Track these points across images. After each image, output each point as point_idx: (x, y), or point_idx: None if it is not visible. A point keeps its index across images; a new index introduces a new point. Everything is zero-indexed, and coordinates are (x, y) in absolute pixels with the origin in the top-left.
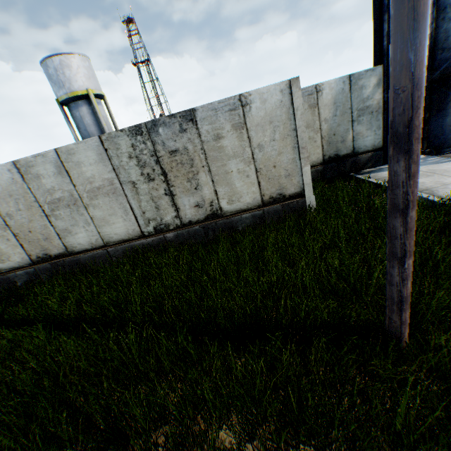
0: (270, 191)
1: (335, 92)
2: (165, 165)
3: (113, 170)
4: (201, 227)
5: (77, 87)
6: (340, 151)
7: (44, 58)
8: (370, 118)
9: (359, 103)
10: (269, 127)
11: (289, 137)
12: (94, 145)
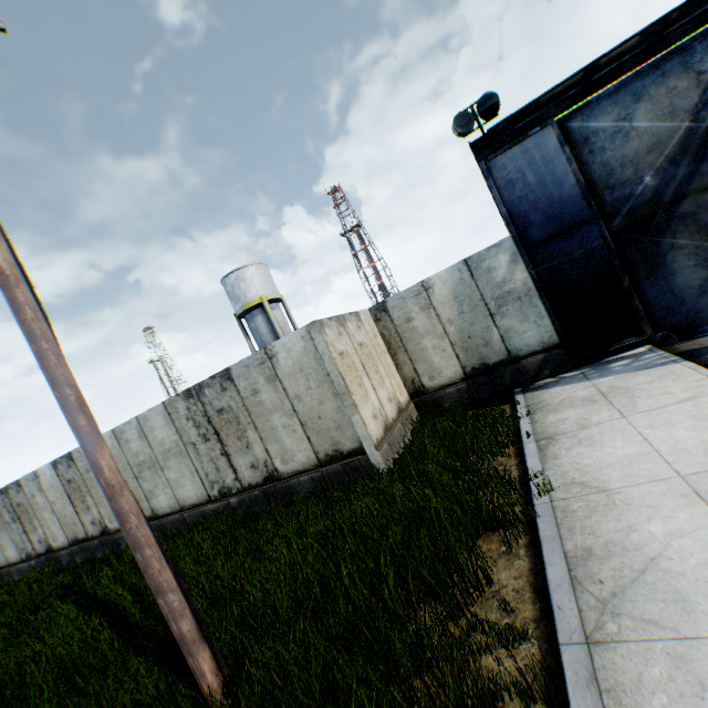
0: (324, 447)
1: (451, 284)
2: (216, 424)
3: (177, 432)
4: (261, 492)
5: (251, 297)
6: (488, 358)
7: (223, 278)
8: (520, 306)
9: (494, 290)
10: (301, 376)
11: (325, 383)
12: (161, 410)
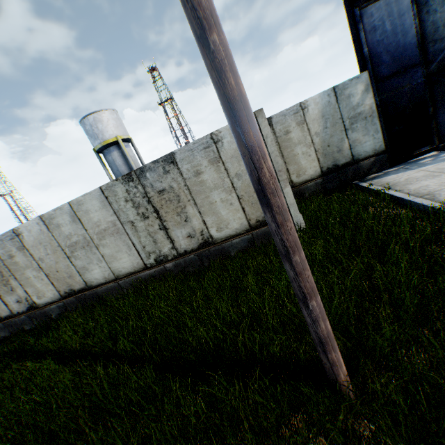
0: (256, 215)
1: (321, 106)
2: (156, 203)
3: (114, 214)
4: (195, 255)
5: (108, 136)
6: (338, 160)
7: (82, 118)
8: (365, 124)
9: (350, 112)
10: None
11: None
12: (97, 195)
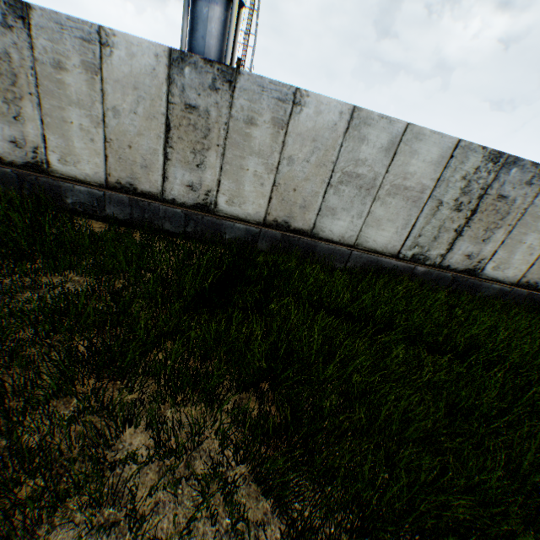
0: (532, 276)
1: None
2: (482, 204)
3: (436, 180)
4: (452, 276)
5: None
6: None
7: None
8: None
9: None
10: None
11: None
12: (445, 144)
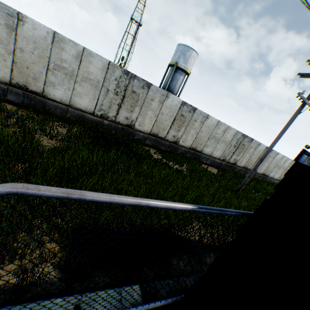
0: None
1: None
2: None
3: (287, 166)
4: None
5: (190, 68)
6: None
7: (190, 47)
8: None
9: None
10: None
11: None
12: (290, 161)
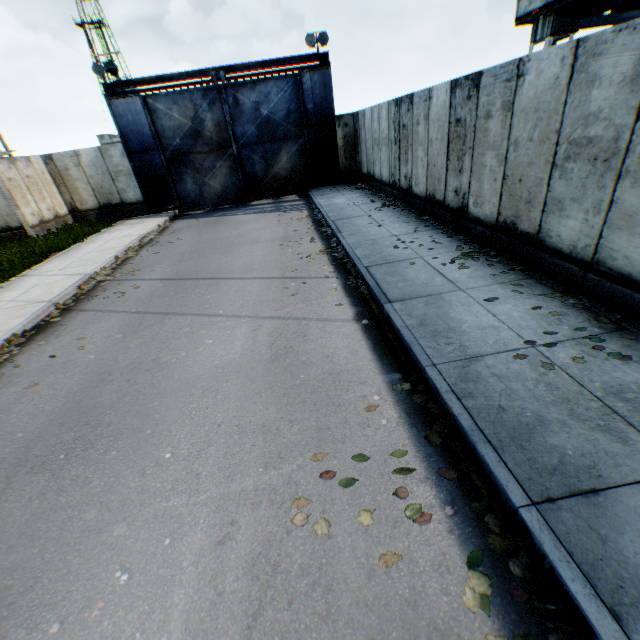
0: (2, 224)
1: (92, 157)
2: None
3: None
4: None
5: None
6: (112, 200)
7: None
8: (127, 179)
9: (115, 168)
10: None
11: (0, 192)
12: None
